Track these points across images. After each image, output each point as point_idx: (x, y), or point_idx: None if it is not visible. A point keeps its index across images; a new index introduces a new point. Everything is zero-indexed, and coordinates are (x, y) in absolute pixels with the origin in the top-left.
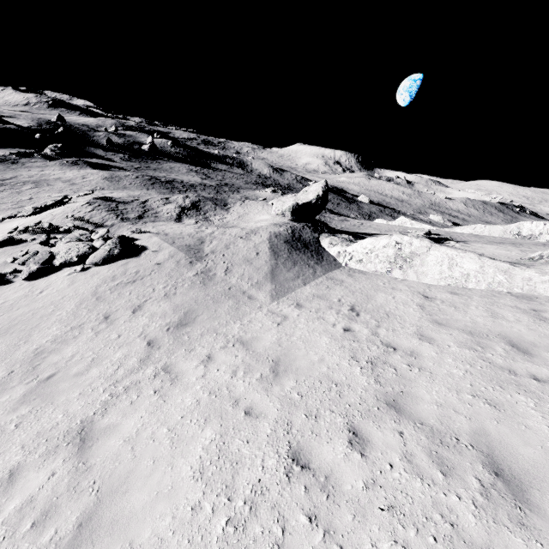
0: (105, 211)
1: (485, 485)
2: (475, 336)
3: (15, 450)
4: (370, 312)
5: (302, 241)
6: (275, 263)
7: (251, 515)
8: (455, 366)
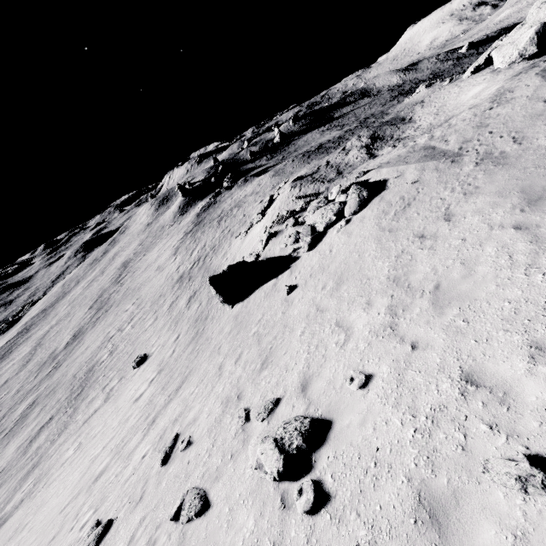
0: (310, 184)
1: None
2: None
3: (500, 334)
4: None
5: None
6: None
7: None
8: None
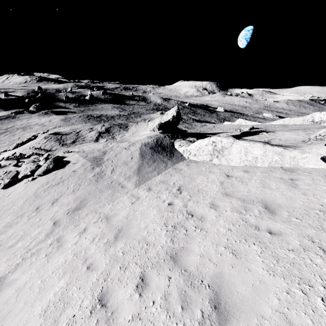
0: (54, 141)
1: (204, 316)
2: (245, 202)
3: None
4: (188, 190)
5: (162, 146)
6: (141, 163)
7: None
8: (223, 226)
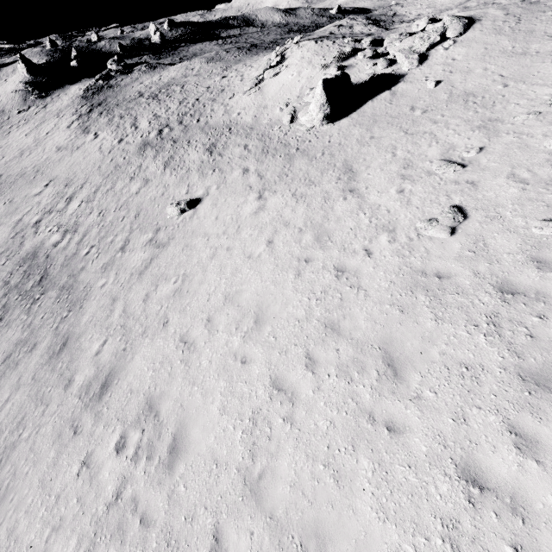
0: (343, 38)
1: None
2: None
3: None
4: None
5: None
6: None
7: None
8: None
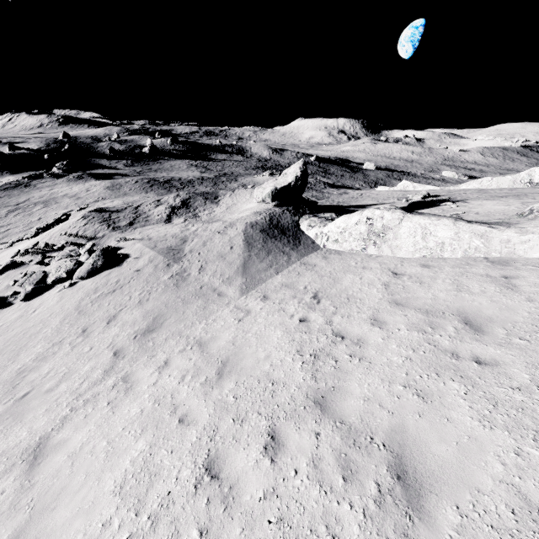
0: (98, 223)
1: (383, 491)
2: (430, 315)
3: None
4: (331, 298)
5: (279, 227)
6: (248, 255)
7: (150, 531)
8: (397, 353)
